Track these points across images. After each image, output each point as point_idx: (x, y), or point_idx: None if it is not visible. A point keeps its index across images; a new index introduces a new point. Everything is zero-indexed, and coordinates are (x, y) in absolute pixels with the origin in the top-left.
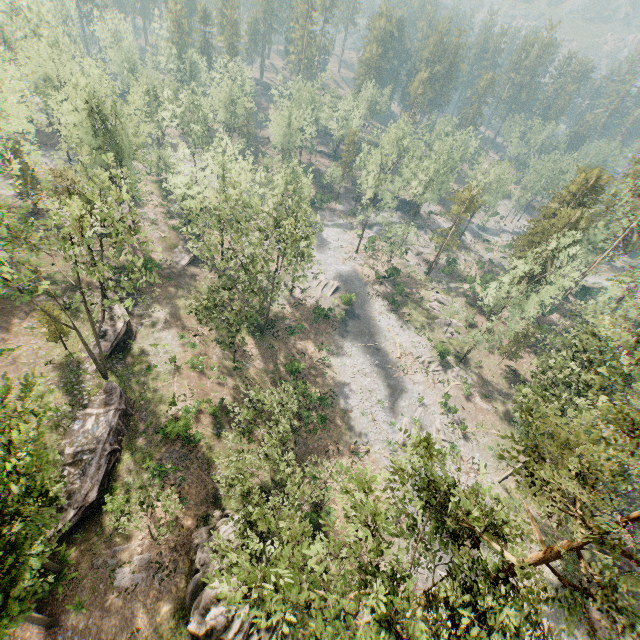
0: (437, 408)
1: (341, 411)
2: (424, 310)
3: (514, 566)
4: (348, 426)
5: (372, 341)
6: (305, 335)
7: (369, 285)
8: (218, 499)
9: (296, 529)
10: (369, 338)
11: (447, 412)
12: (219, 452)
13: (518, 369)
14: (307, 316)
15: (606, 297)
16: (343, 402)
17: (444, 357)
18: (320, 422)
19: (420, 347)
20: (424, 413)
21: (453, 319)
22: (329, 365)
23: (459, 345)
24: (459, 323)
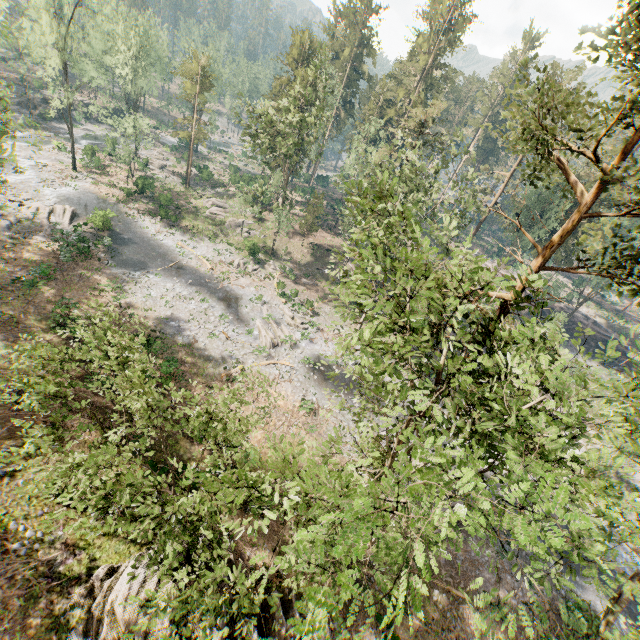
0: (278, 301)
1: (183, 347)
2: (206, 218)
3: (512, 301)
4: (204, 358)
5: (169, 262)
6: (60, 282)
7: (121, 205)
8: (63, 574)
9: (281, 459)
10: (163, 260)
11: (288, 300)
12: (4, 506)
13: (318, 243)
14: (46, 257)
15: (353, 157)
16: (179, 337)
17: (256, 253)
18: (167, 368)
19: (226, 253)
20: (271, 309)
21: (241, 218)
22: (129, 305)
23: (260, 241)
24: (249, 221)
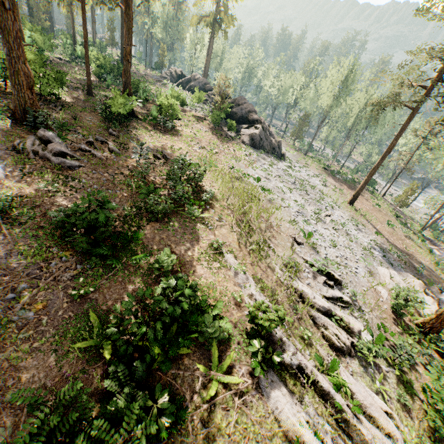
0: None
1: None
2: None
3: None
4: None
5: None
6: None
7: None
8: None
9: None
10: None
11: None
12: None
13: None
14: None
15: None
16: None
17: None
18: None
19: None
20: None
21: None
22: None
23: None
24: None
